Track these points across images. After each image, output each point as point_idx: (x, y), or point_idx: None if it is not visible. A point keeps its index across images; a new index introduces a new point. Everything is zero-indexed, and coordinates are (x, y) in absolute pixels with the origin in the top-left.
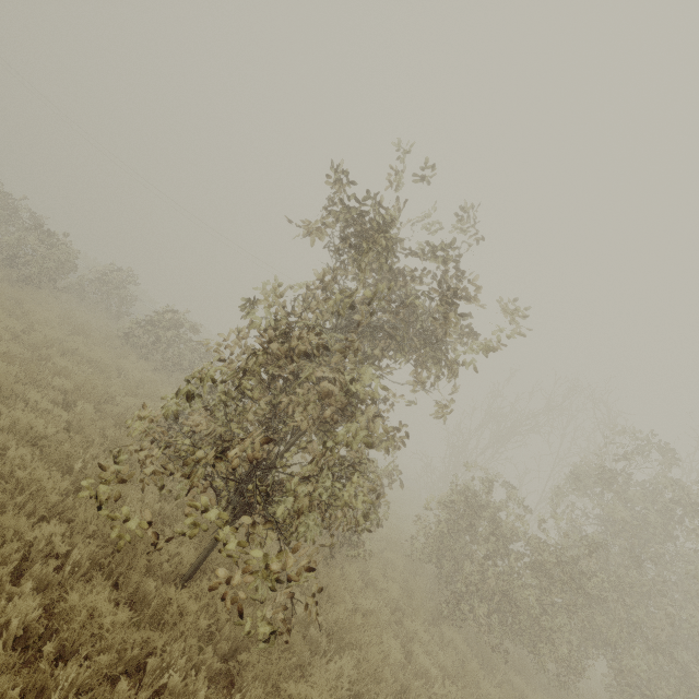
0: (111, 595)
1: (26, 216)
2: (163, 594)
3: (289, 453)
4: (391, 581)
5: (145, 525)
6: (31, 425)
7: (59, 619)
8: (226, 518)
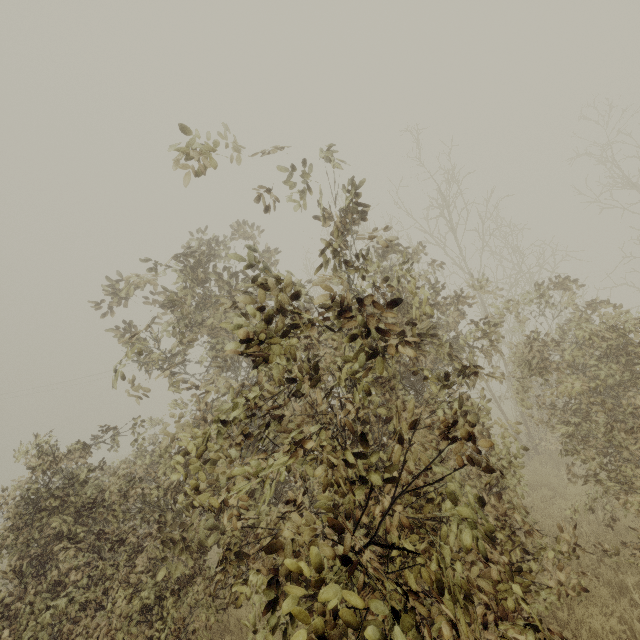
0: None
1: None
2: None
3: None
4: None
5: None
6: None
7: None
8: None
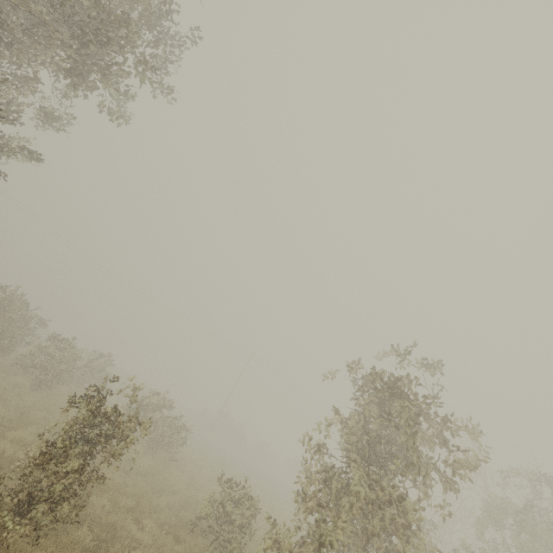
0: None
1: (35, 322)
2: None
3: None
4: None
5: None
6: None
7: None
8: None
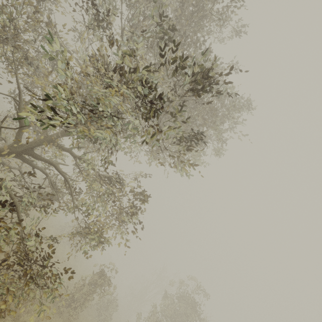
0: None
1: None
2: None
3: None
4: None
5: None
6: None
7: None
8: None
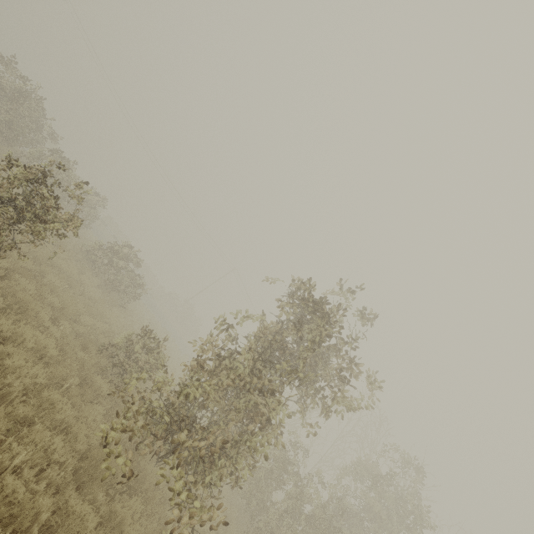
0: (79, 498)
1: (47, 133)
2: (112, 506)
3: (213, 428)
4: (220, 510)
5: (128, 463)
6: (44, 346)
7: (59, 515)
8: (181, 475)
